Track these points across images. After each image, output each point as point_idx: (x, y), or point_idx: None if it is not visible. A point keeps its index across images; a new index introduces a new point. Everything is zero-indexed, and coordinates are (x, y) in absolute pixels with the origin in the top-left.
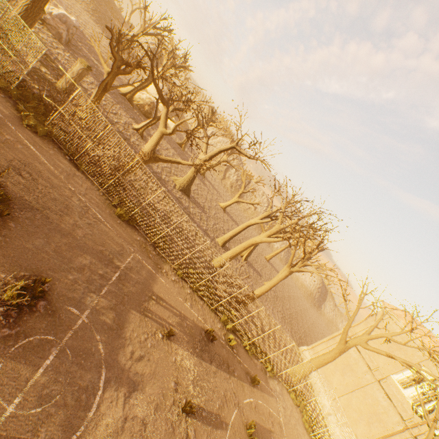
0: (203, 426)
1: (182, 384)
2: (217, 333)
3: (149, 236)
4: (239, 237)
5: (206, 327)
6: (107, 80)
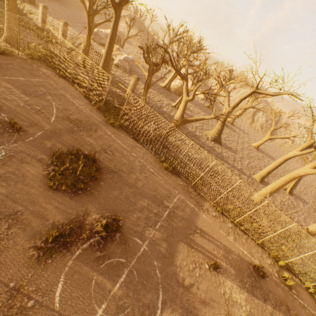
0: None
1: None
2: (268, 269)
3: (189, 180)
4: (278, 171)
5: (254, 262)
6: (147, 81)
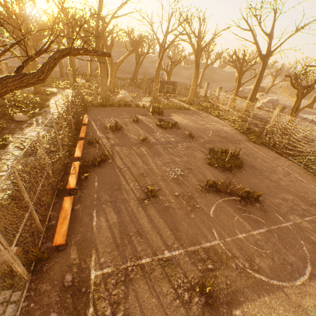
0: None
1: None
2: None
3: None
4: None
5: None
6: (295, 106)
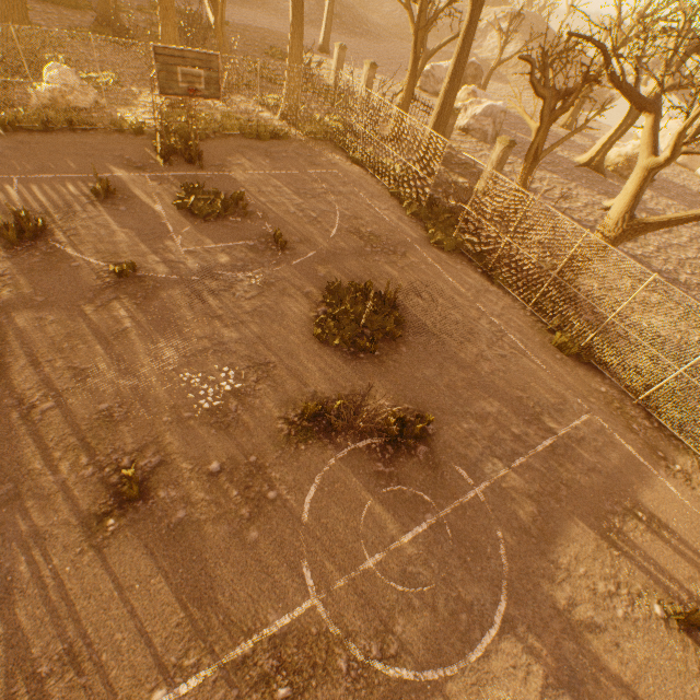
0: None
1: None
2: None
3: (631, 387)
4: None
5: None
6: (535, 143)
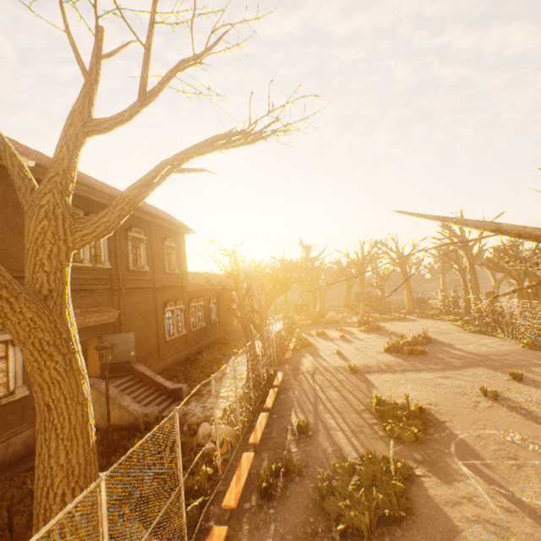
0: (509, 412)
1: (504, 394)
2: None
3: None
4: None
5: None
6: None
